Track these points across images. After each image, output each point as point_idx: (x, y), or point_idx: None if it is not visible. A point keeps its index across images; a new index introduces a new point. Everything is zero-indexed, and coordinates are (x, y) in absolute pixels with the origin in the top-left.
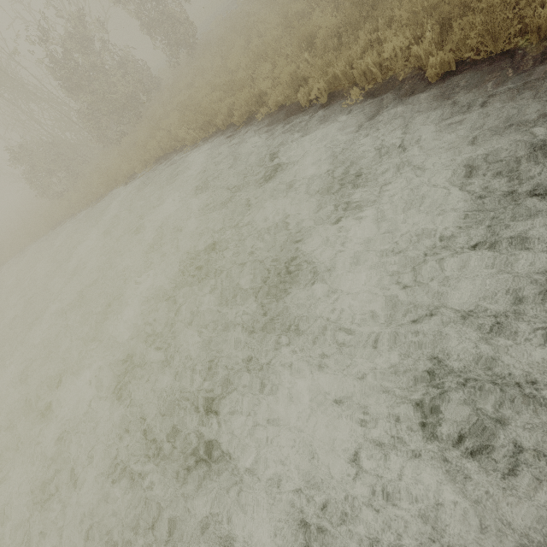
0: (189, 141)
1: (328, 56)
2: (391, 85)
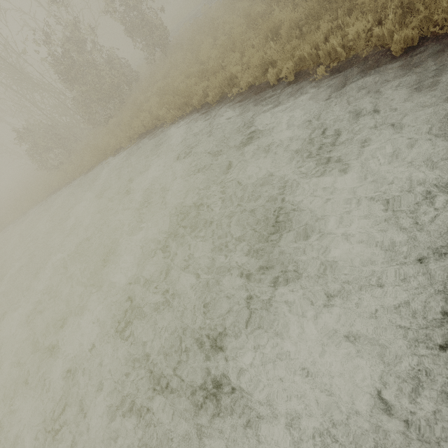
0: (168, 119)
1: (292, 44)
2: (355, 61)
